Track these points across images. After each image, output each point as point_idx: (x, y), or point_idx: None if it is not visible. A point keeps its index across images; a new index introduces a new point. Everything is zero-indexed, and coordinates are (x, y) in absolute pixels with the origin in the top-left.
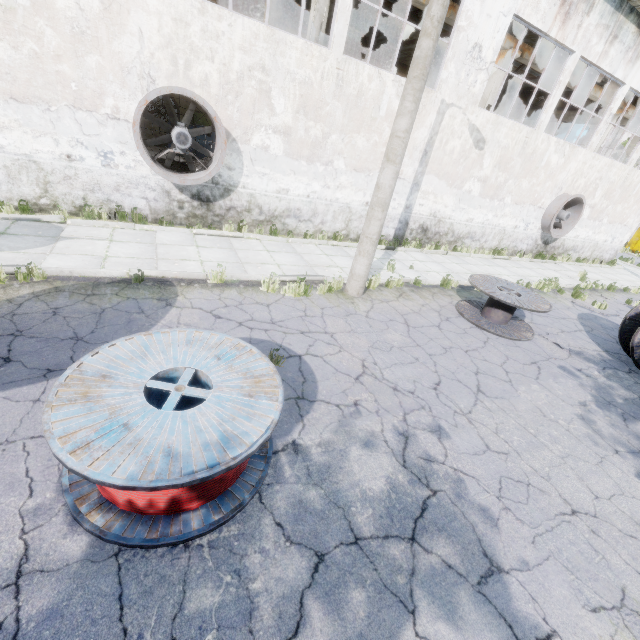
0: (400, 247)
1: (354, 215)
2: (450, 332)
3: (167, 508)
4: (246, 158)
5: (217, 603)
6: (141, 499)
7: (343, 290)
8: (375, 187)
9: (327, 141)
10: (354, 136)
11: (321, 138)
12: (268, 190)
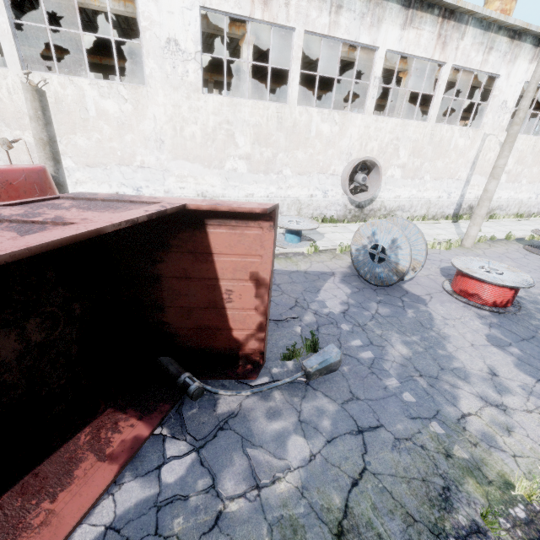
0: (460, 220)
1: (432, 204)
2: (534, 260)
3: (504, 304)
4: (383, 183)
5: (539, 323)
6: (499, 300)
7: (460, 245)
8: (484, 191)
9: (422, 167)
10: (436, 161)
11: (419, 166)
12: (390, 197)
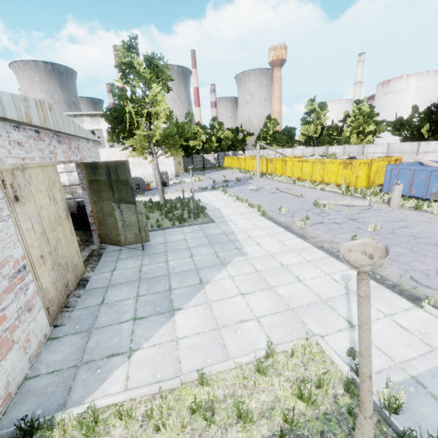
0: None
1: None
2: None
3: None
4: None
5: None
6: None
7: None
8: None
9: None
10: None
11: None
12: None
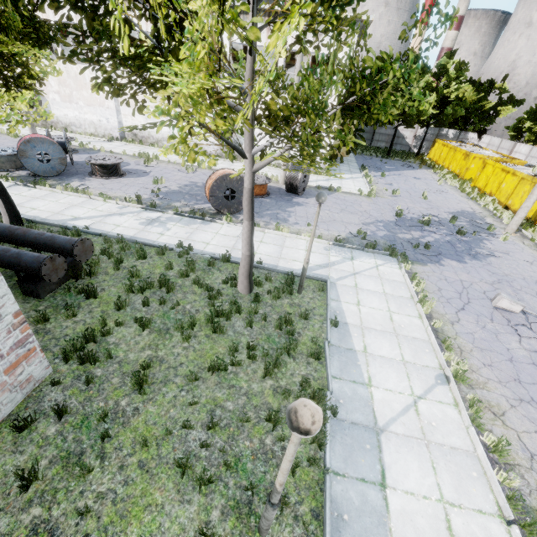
0: (115, 141)
1: (97, 126)
2: None
3: None
4: (51, 103)
5: None
6: None
7: None
8: None
9: (73, 95)
10: (82, 92)
11: (71, 94)
12: (61, 115)
